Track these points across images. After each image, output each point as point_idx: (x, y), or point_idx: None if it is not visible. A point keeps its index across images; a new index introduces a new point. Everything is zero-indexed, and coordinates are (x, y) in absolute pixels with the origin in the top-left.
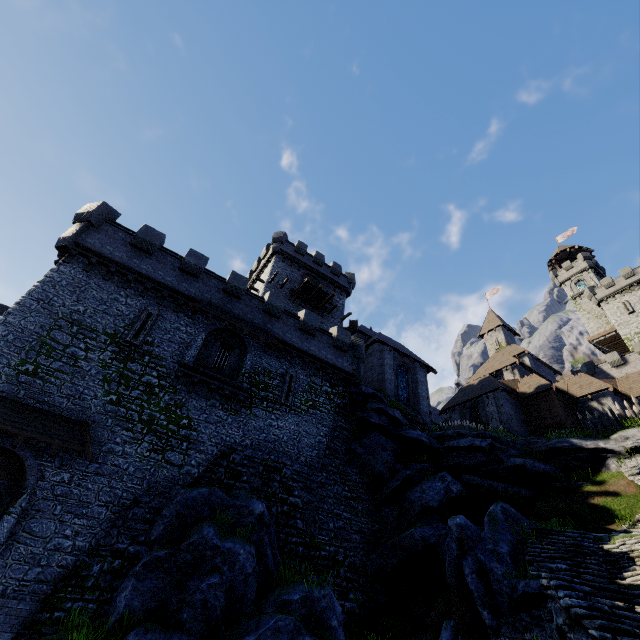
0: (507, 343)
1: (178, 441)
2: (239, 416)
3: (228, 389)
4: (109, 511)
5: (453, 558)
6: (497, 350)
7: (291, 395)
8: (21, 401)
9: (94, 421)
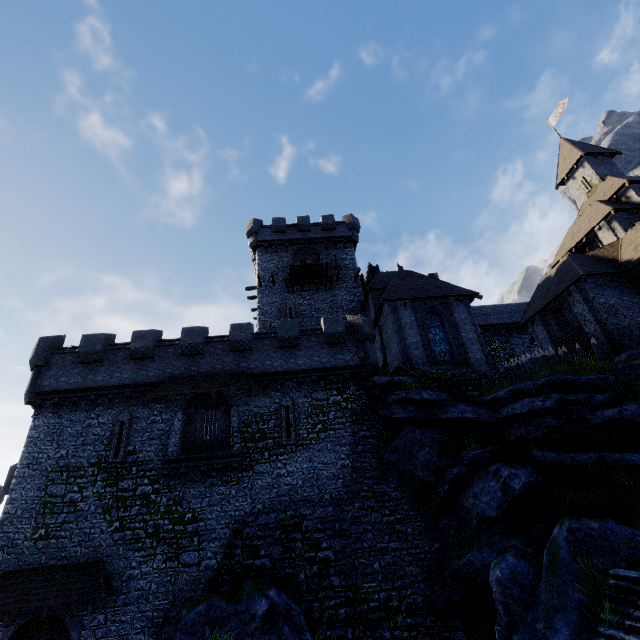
0: (600, 177)
1: (188, 539)
2: (242, 483)
3: (218, 463)
4: (147, 635)
5: (503, 628)
6: (589, 194)
7: (292, 430)
8: (45, 566)
9: (108, 555)
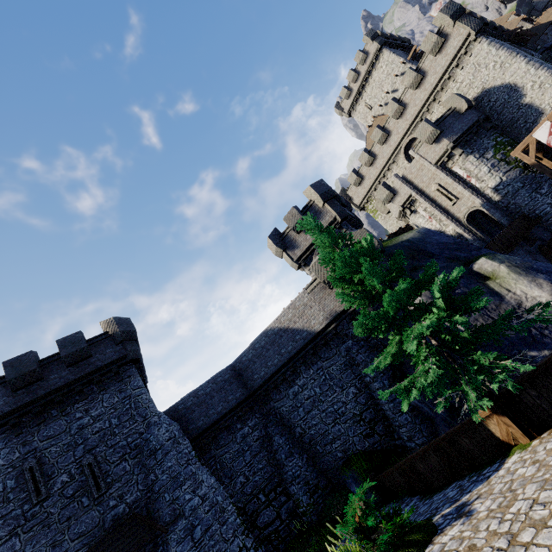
0: None
1: None
2: None
3: None
4: None
5: None
6: None
7: None
8: None
9: None
